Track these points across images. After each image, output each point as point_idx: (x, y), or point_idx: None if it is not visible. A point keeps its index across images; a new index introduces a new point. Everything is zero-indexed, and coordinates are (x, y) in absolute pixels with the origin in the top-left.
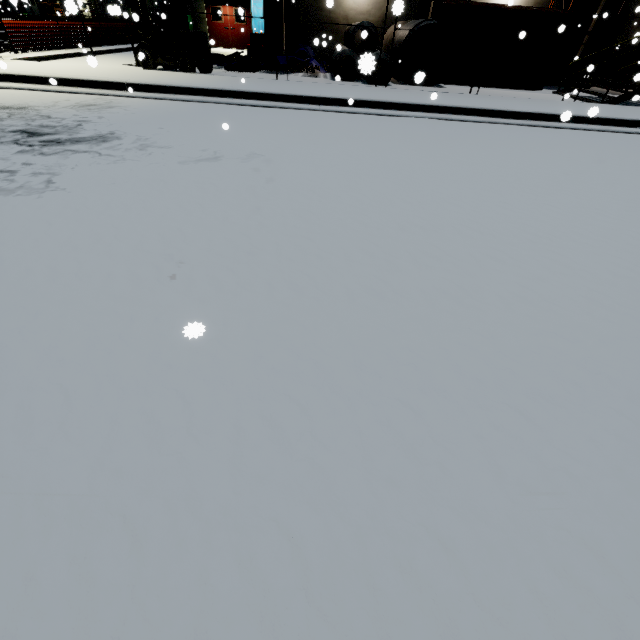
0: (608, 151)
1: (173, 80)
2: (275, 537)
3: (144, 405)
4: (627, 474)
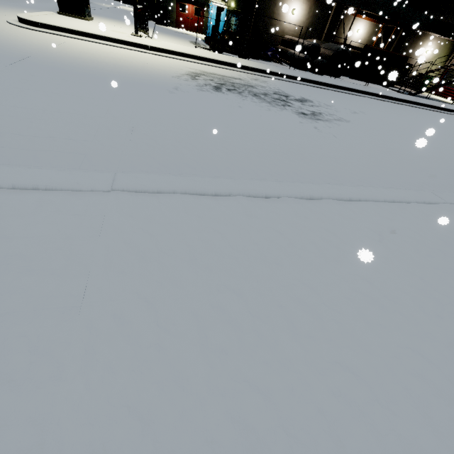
0: (438, 118)
1: (261, 66)
2: None
3: None
4: None
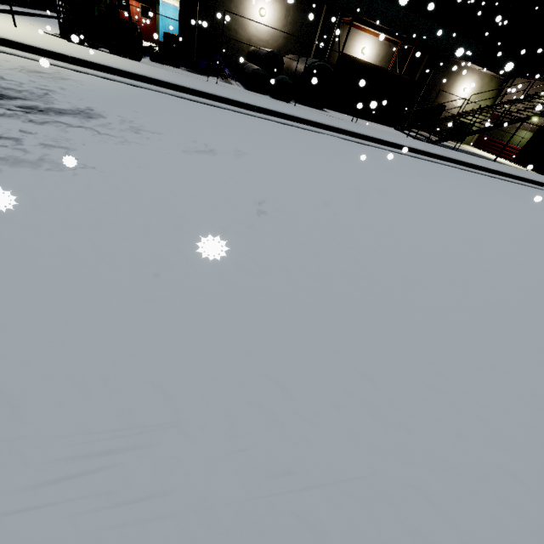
0: (451, 179)
1: (116, 63)
2: (507, 479)
3: (345, 387)
4: None
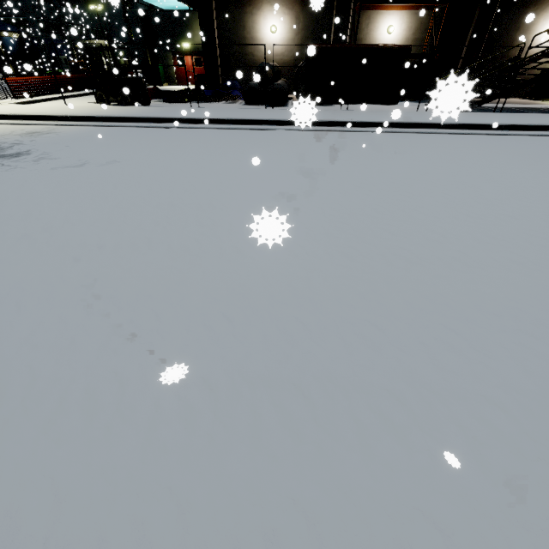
0: (410, 148)
1: (107, 112)
2: None
3: None
4: (112, 343)
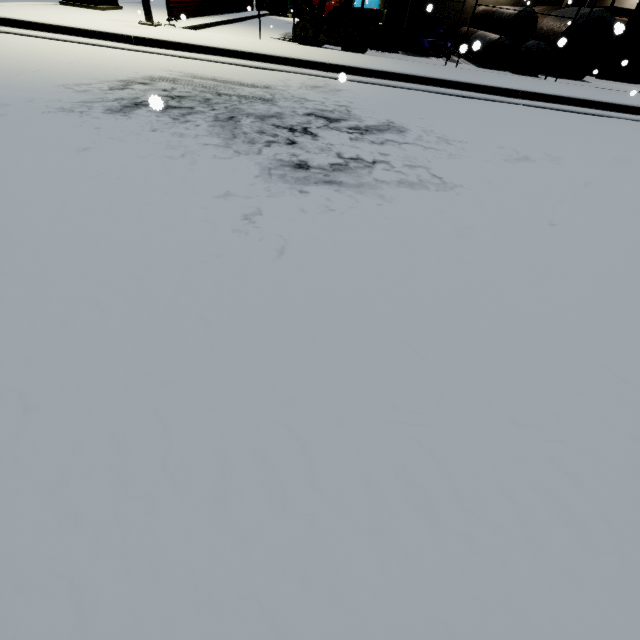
0: None
1: (363, 62)
2: None
3: None
4: None
